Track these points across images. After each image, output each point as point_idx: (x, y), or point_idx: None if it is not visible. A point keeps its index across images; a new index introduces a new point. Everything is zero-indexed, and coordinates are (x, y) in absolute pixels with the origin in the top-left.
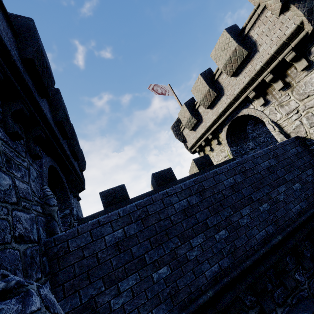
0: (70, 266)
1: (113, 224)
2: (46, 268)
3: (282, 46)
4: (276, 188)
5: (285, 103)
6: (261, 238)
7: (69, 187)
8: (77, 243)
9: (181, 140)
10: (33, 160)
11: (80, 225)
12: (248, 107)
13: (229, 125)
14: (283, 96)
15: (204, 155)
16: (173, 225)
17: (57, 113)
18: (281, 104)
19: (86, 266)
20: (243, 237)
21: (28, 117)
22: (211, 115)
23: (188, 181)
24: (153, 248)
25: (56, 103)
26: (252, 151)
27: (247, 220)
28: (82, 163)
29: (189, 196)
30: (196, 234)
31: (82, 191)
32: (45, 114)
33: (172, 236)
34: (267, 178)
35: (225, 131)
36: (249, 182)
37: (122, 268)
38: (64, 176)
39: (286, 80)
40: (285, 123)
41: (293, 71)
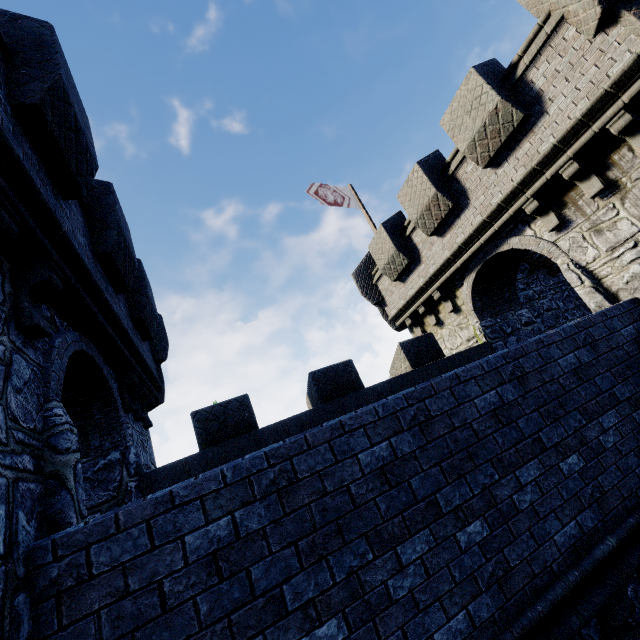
0: (88, 618)
1: (208, 503)
2: (21, 626)
3: (602, 101)
4: (596, 417)
5: (606, 225)
6: (567, 542)
7: (125, 398)
8: (112, 554)
9: (374, 300)
10: (27, 340)
11: (125, 506)
12: (523, 233)
13: (479, 271)
14: (601, 211)
15: (424, 335)
16: (355, 507)
17: (103, 235)
18: (597, 227)
19: (131, 618)
20: (525, 540)
21: (14, 236)
22: (440, 248)
23: (391, 398)
24: (304, 568)
25: (103, 214)
26: (528, 329)
27: (532, 496)
28: (160, 345)
29: (395, 435)
30: (410, 531)
31: (156, 405)
32: (67, 234)
33: (354, 535)
34: (574, 393)
35: (471, 285)
36: (535, 403)
37: (224, 623)
38: (113, 375)
39: (609, 176)
40: (607, 270)
41: (624, 157)
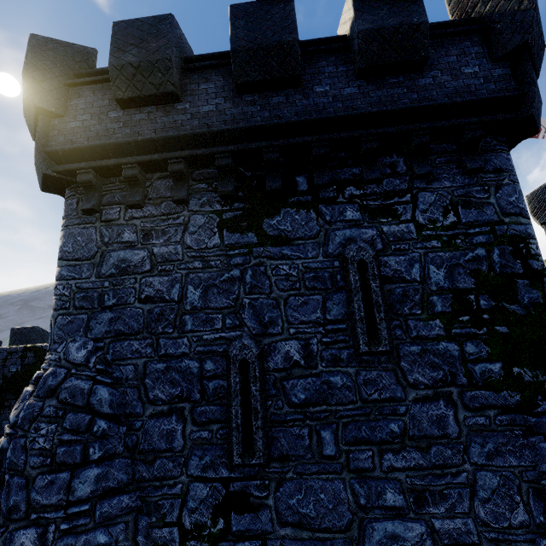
0: None
1: None
2: None
3: None
4: None
5: None
6: None
7: None
8: None
9: (543, 220)
10: None
11: None
12: None
13: None
14: None
15: None
16: None
17: None
18: None
19: None
20: None
21: None
22: None
23: None
24: None
25: None
26: None
27: None
28: None
29: None
30: None
31: None
32: None
33: None
34: None
35: None
36: None
37: None
38: None
39: None
40: None
41: None
